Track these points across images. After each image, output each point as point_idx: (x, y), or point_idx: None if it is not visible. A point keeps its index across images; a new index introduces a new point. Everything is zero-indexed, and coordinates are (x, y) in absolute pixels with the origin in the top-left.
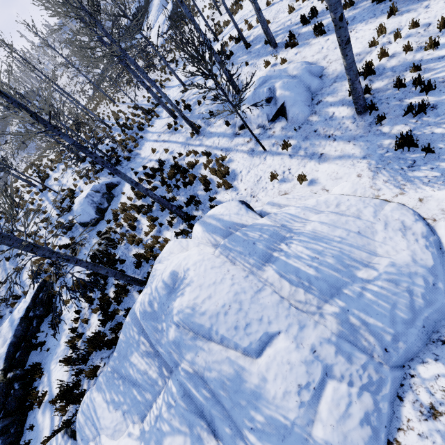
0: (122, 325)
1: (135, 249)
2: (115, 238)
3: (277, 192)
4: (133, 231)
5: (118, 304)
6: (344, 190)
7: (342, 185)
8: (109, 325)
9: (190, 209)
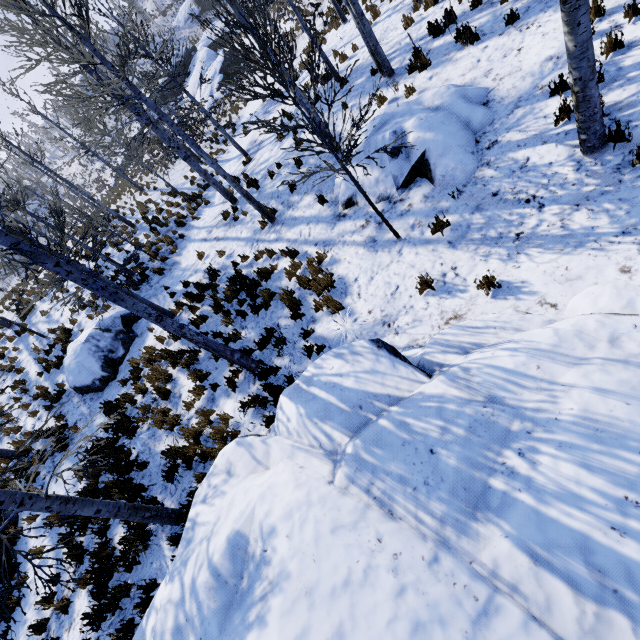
0: (132, 627)
1: (168, 438)
2: (133, 414)
3: (436, 313)
4: (165, 401)
5: (129, 569)
6: (600, 302)
7: (589, 292)
8: (107, 624)
9: (266, 354)
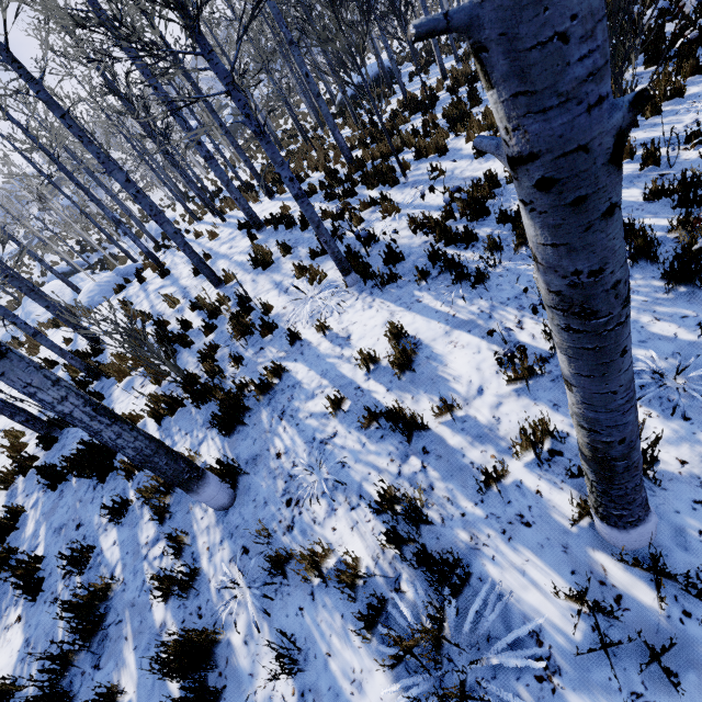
0: None
1: None
2: None
3: None
4: None
5: None
6: None
7: None
8: None
9: None
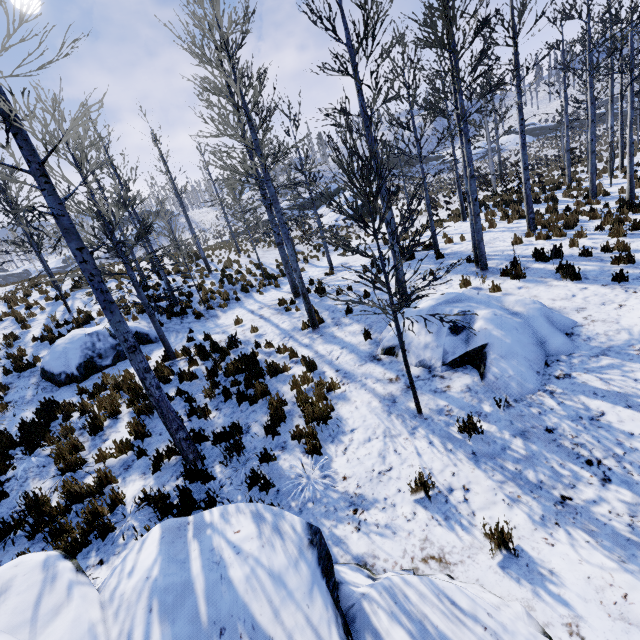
0: None
1: (51, 480)
2: (56, 428)
3: (418, 536)
4: (90, 436)
5: None
6: None
7: None
8: None
9: (215, 452)
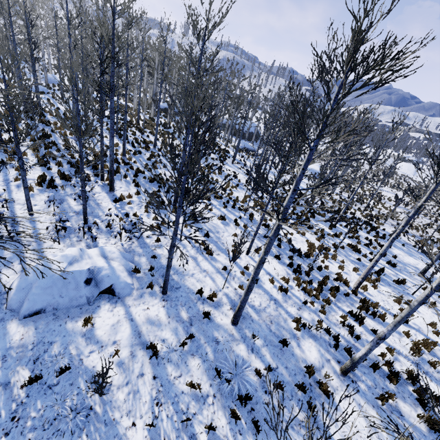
0: None
1: None
2: None
3: None
4: None
5: None
6: None
7: None
8: None
9: None
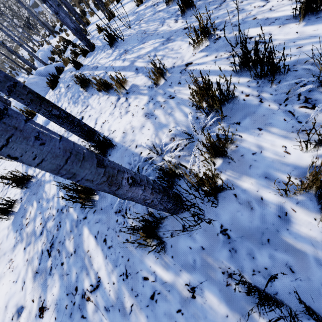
0: None
1: None
2: None
3: None
4: None
5: None
6: None
7: None
8: None
9: None
